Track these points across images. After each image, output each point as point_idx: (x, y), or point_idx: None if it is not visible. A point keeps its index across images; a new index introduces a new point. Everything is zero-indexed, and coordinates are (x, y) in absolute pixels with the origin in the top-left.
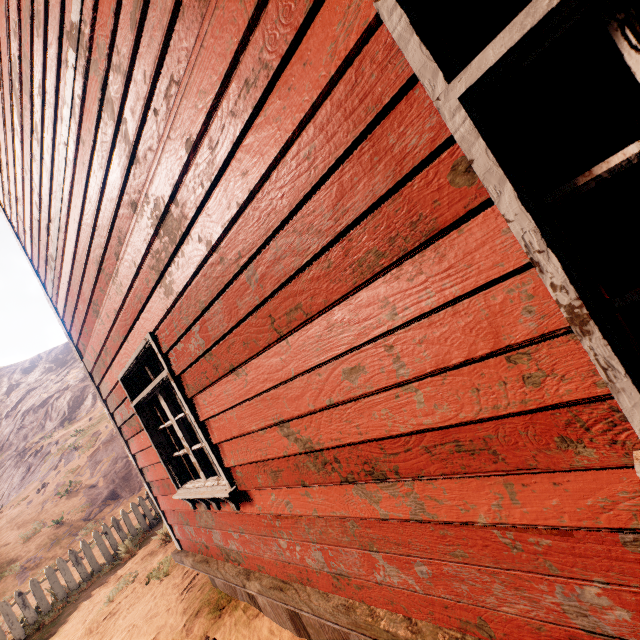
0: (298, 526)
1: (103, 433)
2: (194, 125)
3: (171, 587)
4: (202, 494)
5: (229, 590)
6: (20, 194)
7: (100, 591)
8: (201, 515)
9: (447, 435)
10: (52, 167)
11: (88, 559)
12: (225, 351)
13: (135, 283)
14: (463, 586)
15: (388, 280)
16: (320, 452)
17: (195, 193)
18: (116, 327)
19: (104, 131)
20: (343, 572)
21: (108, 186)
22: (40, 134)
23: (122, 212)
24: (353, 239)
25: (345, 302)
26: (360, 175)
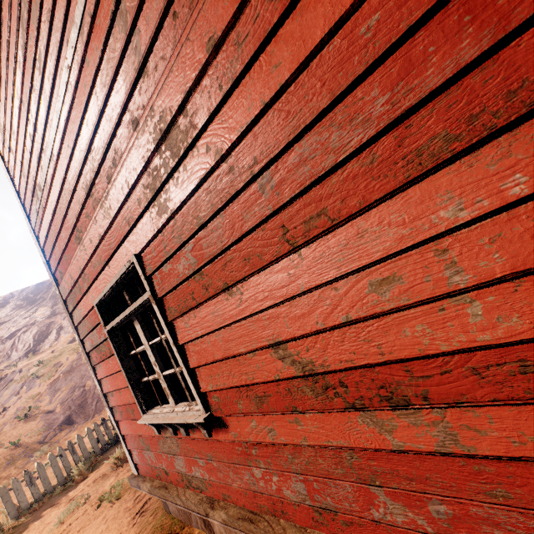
0: (279, 455)
1: (64, 364)
2: (221, 19)
3: (123, 511)
4: (172, 419)
5: (183, 516)
6: (15, 127)
7: (51, 512)
8: (165, 441)
9: (508, 353)
10: (51, 94)
11: (42, 480)
12: (219, 269)
13: (125, 205)
14: (497, 531)
15: (455, 170)
16: (321, 375)
17: (210, 98)
18: (98, 252)
19: (112, 46)
20: (330, 506)
21: (109, 106)
22: (43, 61)
23: (121, 131)
24: (413, 125)
25: (387, 202)
26: (439, 43)
